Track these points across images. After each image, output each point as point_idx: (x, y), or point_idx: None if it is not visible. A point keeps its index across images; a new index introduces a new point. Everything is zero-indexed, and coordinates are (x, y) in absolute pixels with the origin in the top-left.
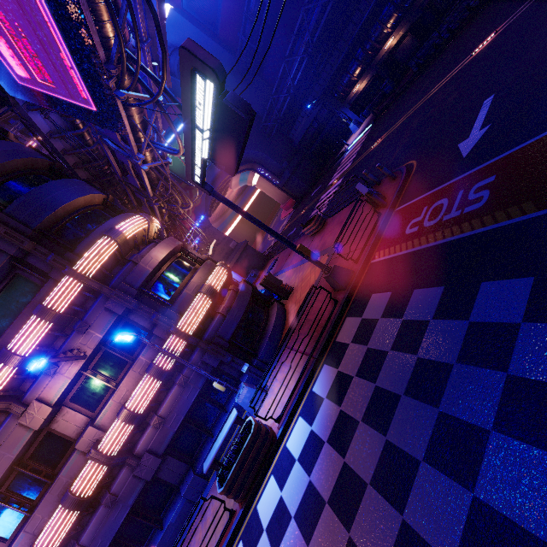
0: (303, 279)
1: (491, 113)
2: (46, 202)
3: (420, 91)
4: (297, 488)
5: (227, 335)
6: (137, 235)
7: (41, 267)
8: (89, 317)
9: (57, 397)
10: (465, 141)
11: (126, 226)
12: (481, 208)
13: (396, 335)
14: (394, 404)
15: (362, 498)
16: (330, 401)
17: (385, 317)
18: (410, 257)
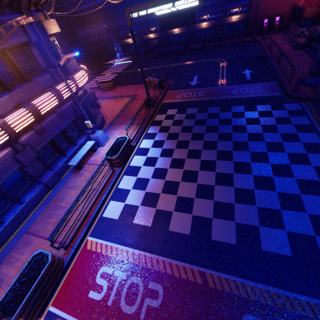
0: (110, 104)
1: (198, 79)
2: None
3: (163, 63)
4: (157, 152)
5: (87, 104)
6: None
7: None
8: (5, 20)
9: None
10: (192, 82)
11: None
12: (203, 96)
13: (185, 116)
14: (192, 127)
15: (189, 143)
16: (161, 132)
17: (178, 114)
18: (182, 102)
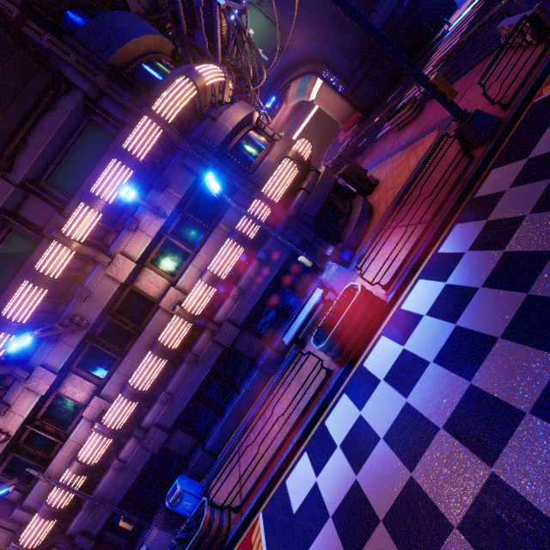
0: (395, 168)
1: None
2: (116, 32)
3: None
4: (433, 337)
5: (312, 213)
6: (215, 85)
7: (115, 114)
8: (167, 174)
9: (140, 254)
10: None
11: (204, 70)
12: None
13: None
14: None
15: None
16: (478, 251)
17: None
18: None
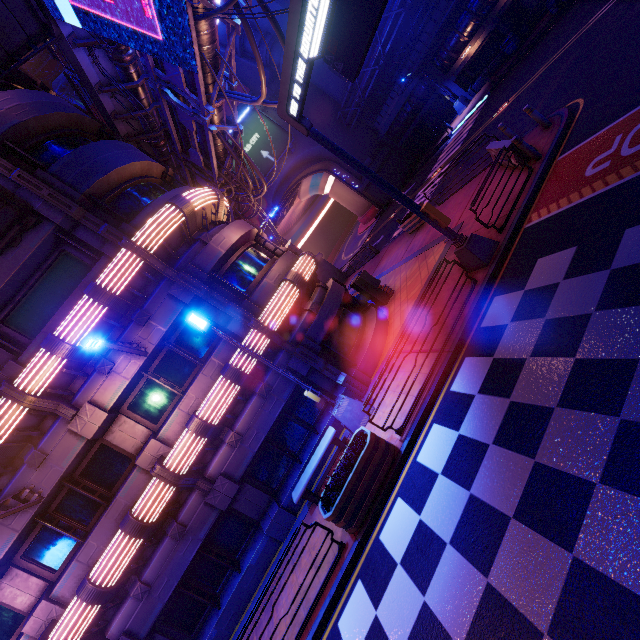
0: (409, 278)
1: None
2: (97, 162)
3: (568, 30)
4: (449, 507)
5: (318, 337)
6: (205, 209)
7: (92, 244)
8: (150, 305)
9: (113, 401)
10: None
11: (193, 196)
12: None
13: (602, 291)
14: (625, 373)
15: (589, 503)
16: (487, 395)
17: (573, 276)
18: (605, 197)
